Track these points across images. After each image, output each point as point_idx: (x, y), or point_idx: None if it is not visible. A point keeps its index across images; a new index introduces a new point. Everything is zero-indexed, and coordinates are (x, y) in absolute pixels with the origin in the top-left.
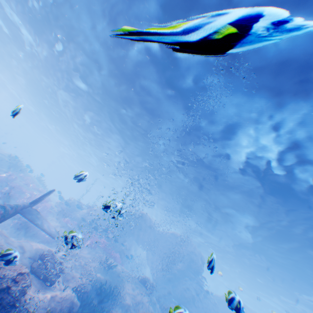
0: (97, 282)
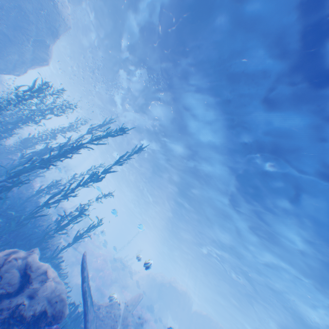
0: None
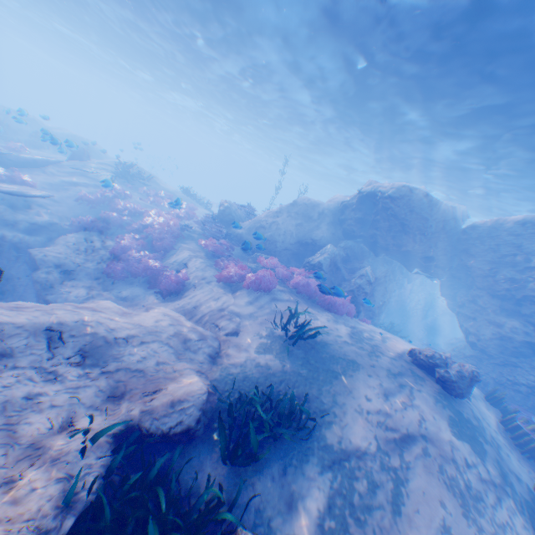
0: (249, 384)
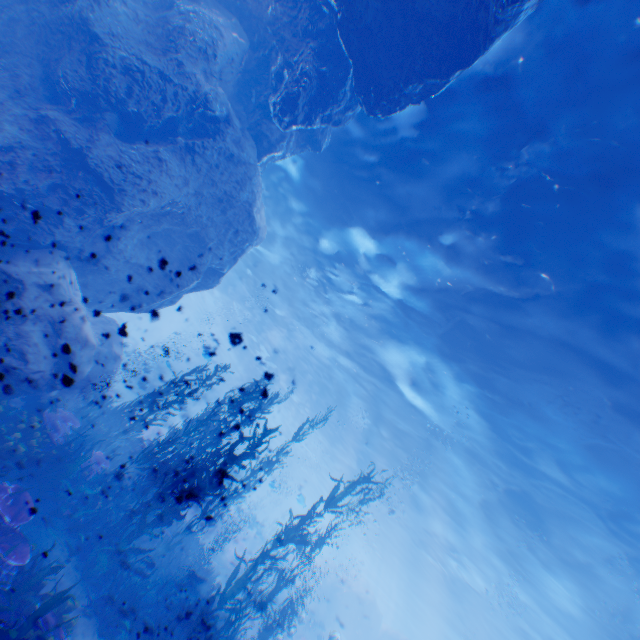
0: None
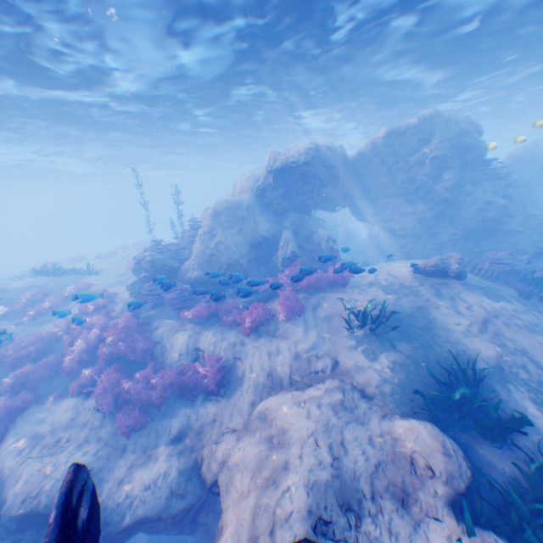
0: (411, 386)
